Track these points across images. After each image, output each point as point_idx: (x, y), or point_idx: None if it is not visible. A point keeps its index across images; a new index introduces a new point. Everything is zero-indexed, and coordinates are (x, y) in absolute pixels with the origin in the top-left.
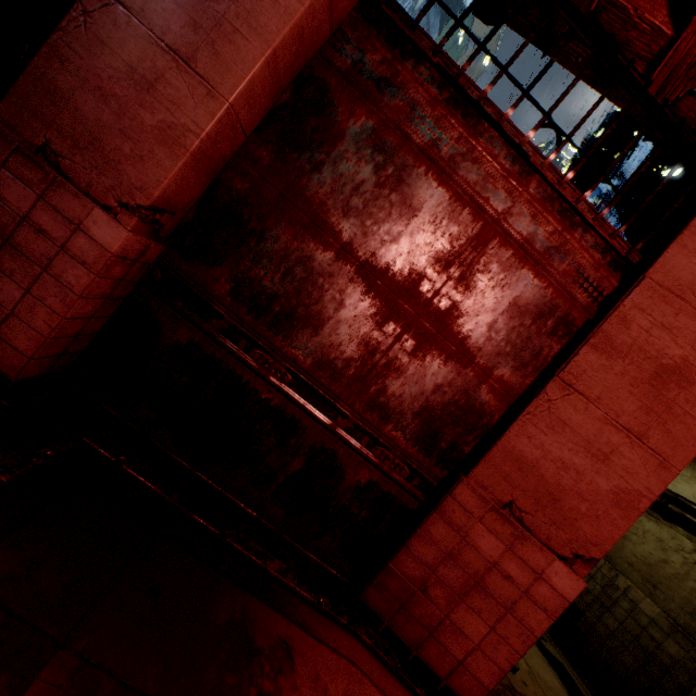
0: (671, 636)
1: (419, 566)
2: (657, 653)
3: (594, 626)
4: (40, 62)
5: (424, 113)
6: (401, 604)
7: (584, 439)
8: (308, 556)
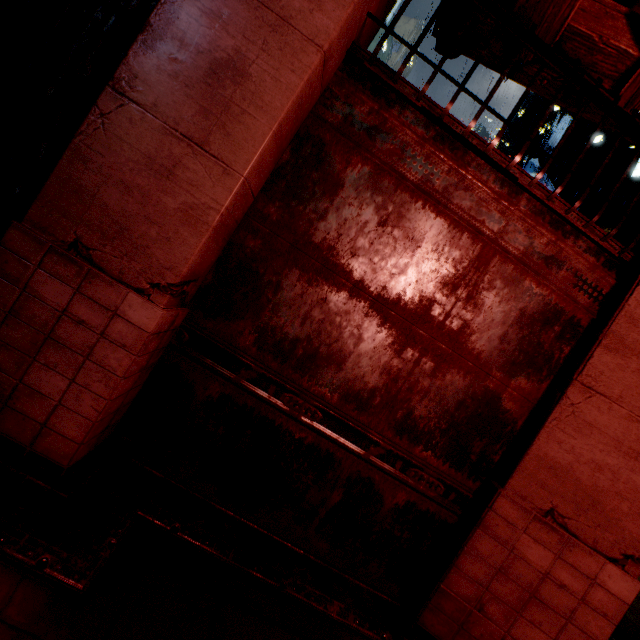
0: None
1: (471, 584)
2: None
3: None
4: (65, 165)
5: (414, 152)
6: (460, 625)
7: (613, 439)
8: (358, 585)
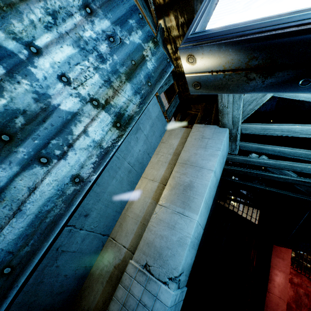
0: None
1: None
2: None
3: None
4: (265, 308)
5: (294, 277)
6: None
7: None
8: None
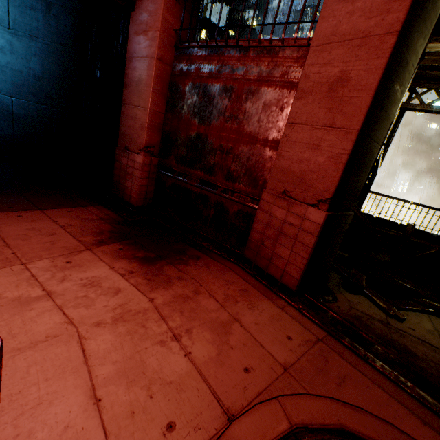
0: None
1: (258, 234)
2: None
3: None
4: (120, 129)
5: (204, 65)
6: (256, 252)
7: (306, 144)
8: (226, 246)
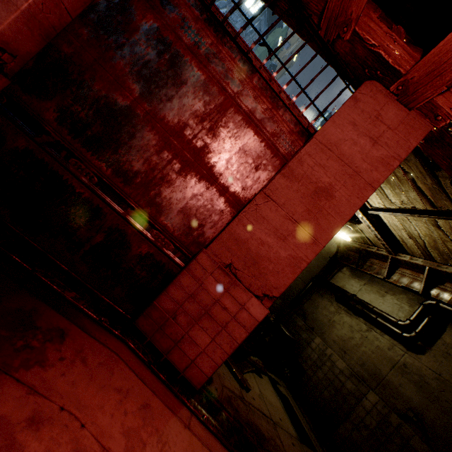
0: (349, 379)
1: (172, 302)
2: (341, 389)
3: (311, 378)
4: None
5: (191, 25)
6: (160, 326)
7: (274, 228)
8: (103, 299)
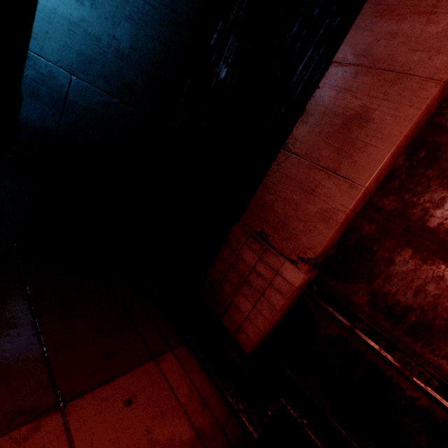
0: None
1: None
2: None
3: None
4: (258, 193)
5: None
6: None
7: None
8: None
